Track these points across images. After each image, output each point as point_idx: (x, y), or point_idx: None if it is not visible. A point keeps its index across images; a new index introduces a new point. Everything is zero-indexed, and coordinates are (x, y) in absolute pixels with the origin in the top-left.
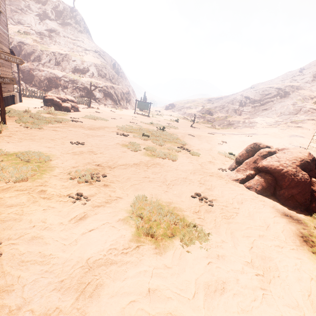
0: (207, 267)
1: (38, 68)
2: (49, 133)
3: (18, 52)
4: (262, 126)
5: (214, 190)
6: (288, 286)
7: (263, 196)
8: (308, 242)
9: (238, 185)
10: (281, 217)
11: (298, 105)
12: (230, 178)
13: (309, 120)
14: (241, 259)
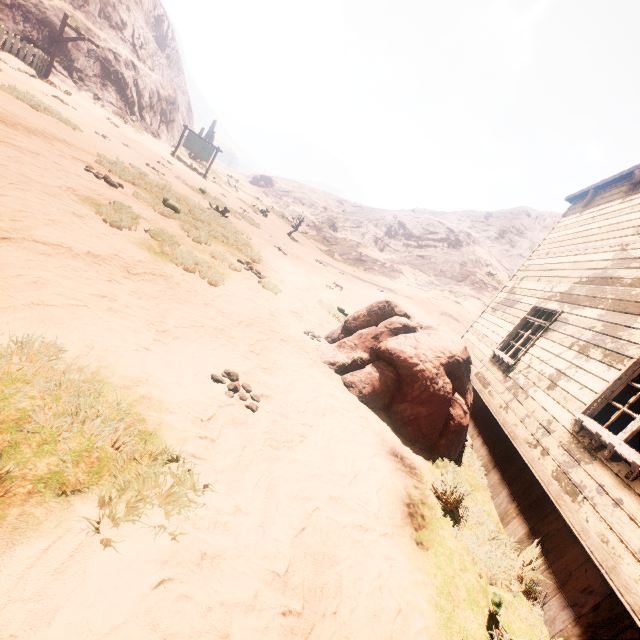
0: (148, 600)
1: None
2: None
3: None
4: (409, 283)
5: (276, 374)
6: (348, 639)
7: (369, 409)
8: (415, 518)
9: (331, 376)
10: (386, 458)
11: (467, 269)
12: (321, 358)
13: (473, 298)
14: (264, 565)
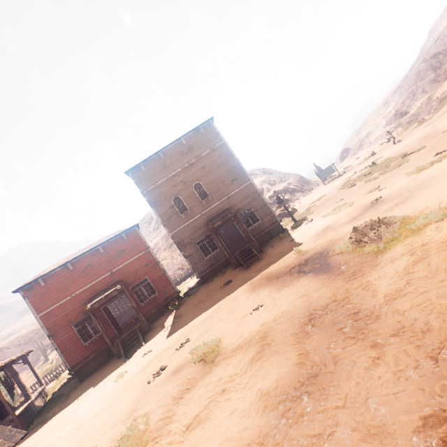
0: None
1: None
2: (320, 210)
3: None
4: None
5: None
6: None
7: None
8: None
9: None
10: None
11: None
12: None
13: None
14: None
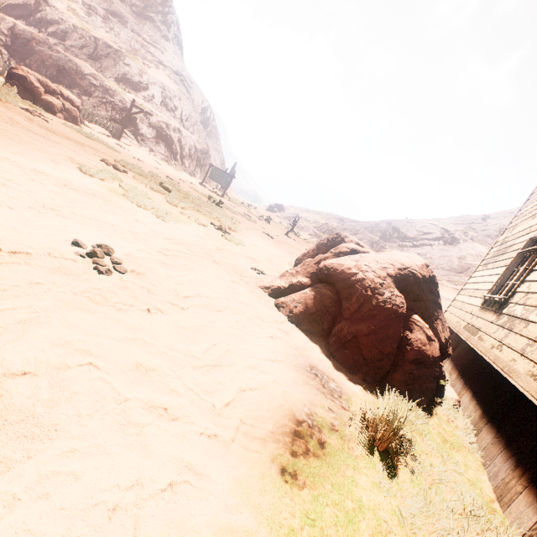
0: None
1: (49, 44)
2: None
3: (29, 11)
4: None
5: (177, 270)
6: None
7: (300, 330)
8: (303, 440)
9: (261, 296)
10: (293, 369)
11: (467, 262)
12: (257, 283)
13: None
14: None
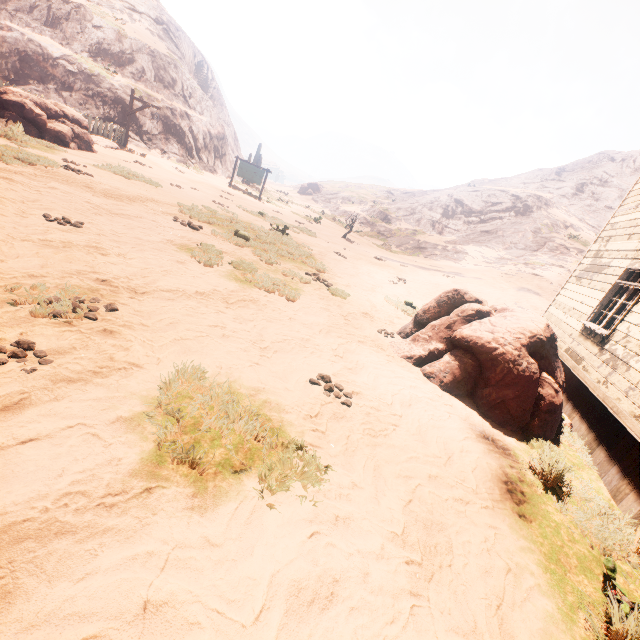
0: (307, 545)
1: None
2: None
3: None
4: (476, 263)
5: (360, 373)
6: (464, 586)
7: (453, 396)
8: (514, 494)
9: (410, 369)
10: (477, 441)
11: (542, 236)
12: (398, 353)
13: (554, 266)
14: (384, 527)
